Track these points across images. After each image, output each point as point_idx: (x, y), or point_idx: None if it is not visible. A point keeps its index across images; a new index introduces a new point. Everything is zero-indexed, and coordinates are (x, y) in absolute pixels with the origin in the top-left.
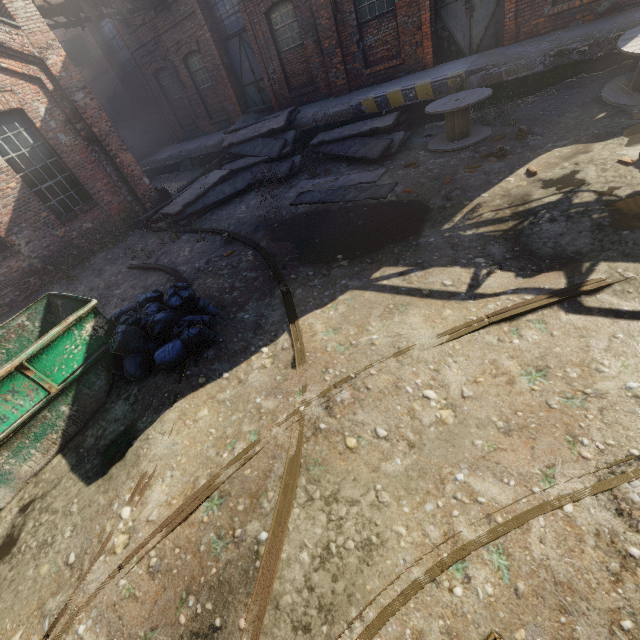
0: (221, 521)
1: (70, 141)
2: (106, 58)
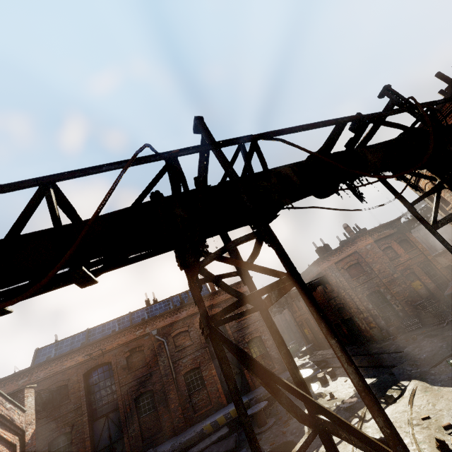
0: None
1: None
2: None
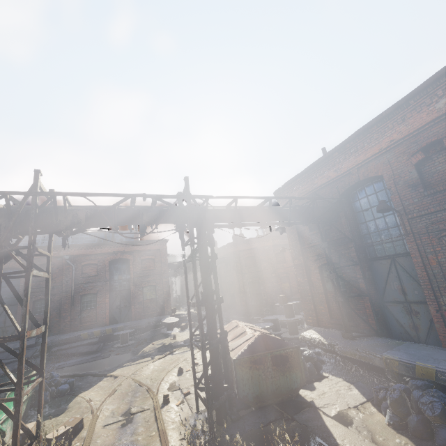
0: (124, 389)
1: None
2: None
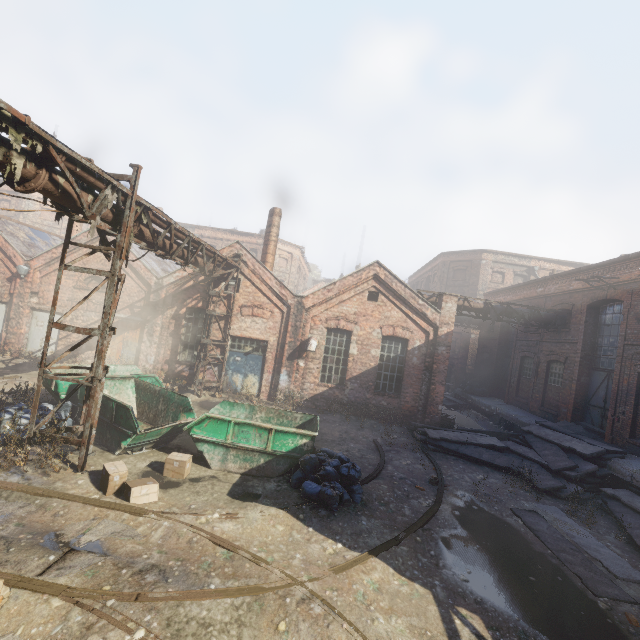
0: (218, 562)
1: (417, 363)
2: (500, 334)
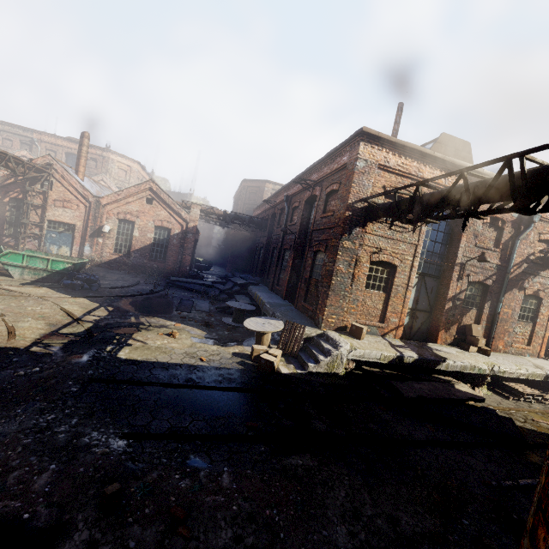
0: (1, 292)
1: (176, 243)
2: (254, 234)
